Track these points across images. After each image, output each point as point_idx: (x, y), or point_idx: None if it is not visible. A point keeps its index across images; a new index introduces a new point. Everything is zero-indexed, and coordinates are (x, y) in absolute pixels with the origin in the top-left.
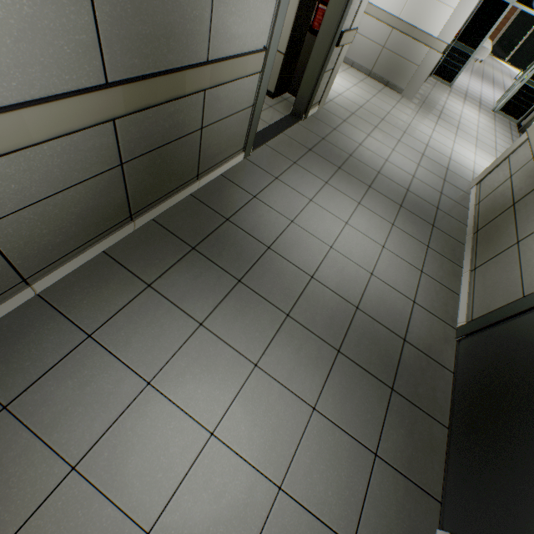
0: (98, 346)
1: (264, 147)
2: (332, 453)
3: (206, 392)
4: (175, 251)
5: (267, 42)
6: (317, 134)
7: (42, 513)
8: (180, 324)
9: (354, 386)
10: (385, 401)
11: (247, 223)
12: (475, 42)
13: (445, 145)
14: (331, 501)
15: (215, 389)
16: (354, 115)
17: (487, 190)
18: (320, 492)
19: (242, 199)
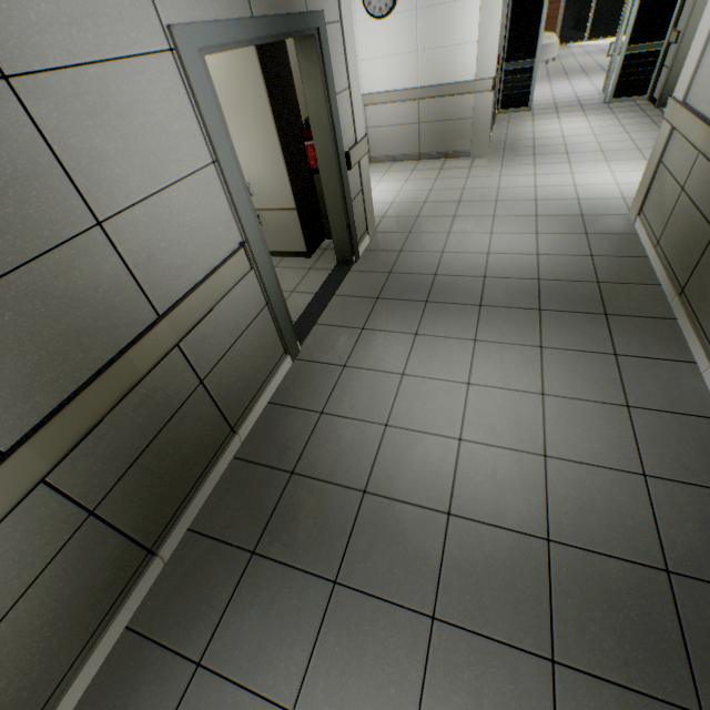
0: None
1: (315, 329)
2: None
3: None
4: (228, 572)
5: (241, 236)
6: (380, 271)
7: None
8: None
9: None
10: None
11: (321, 463)
12: (529, 51)
13: (562, 185)
14: None
15: None
16: (419, 218)
17: (659, 219)
18: None
19: (305, 427)
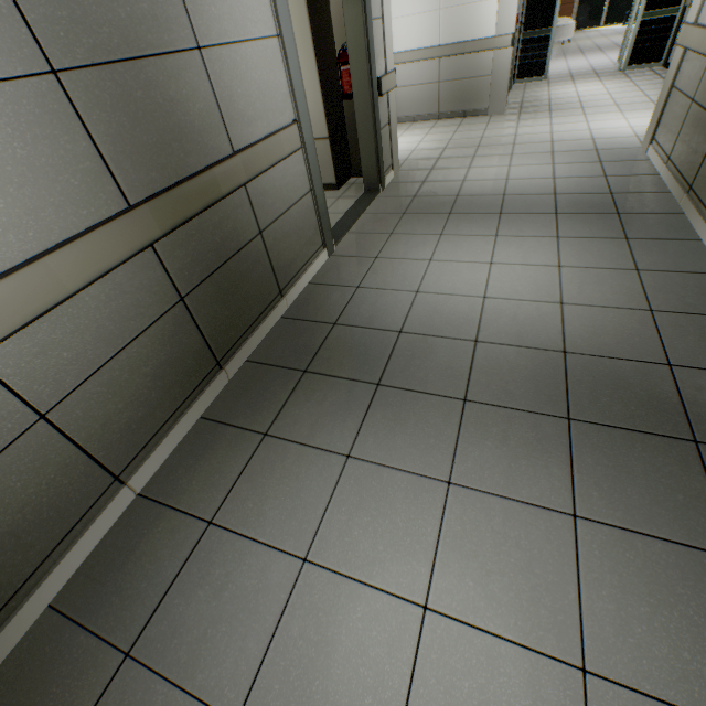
0: (223, 532)
1: (347, 236)
2: (648, 580)
3: (391, 546)
4: (284, 383)
5: (294, 115)
6: (405, 196)
7: None
8: (320, 466)
9: (624, 460)
10: (694, 465)
11: (360, 317)
12: (546, 20)
13: (577, 130)
14: (698, 671)
15: (402, 537)
16: (440, 159)
17: (670, 137)
18: (666, 658)
19: (344, 296)
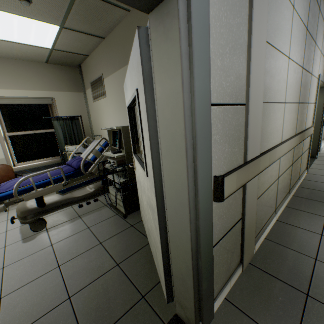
0: None
1: (310, 169)
2: None
3: None
4: (320, 205)
5: (311, 124)
6: None
7: None
8: None
9: None
10: None
11: None
12: None
13: None
14: None
15: None
16: None
17: None
18: None
19: None
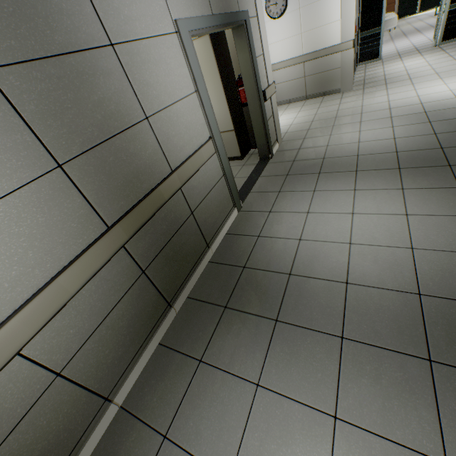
0: (173, 447)
1: (250, 195)
2: None
3: None
4: (212, 317)
5: (210, 134)
6: (287, 161)
7: None
8: (238, 392)
9: None
10: None
11: (261, 261)
12: (376, 22)
13: (408, 97)
14: None
15: None
16: (309, 130)
17: None
18: None
19: (249, 244)
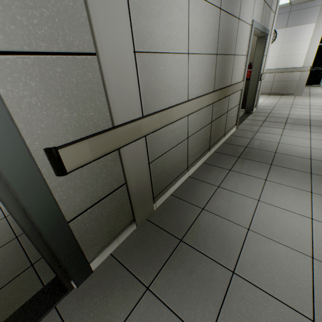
0: (224, 189)
1: (241, 124)
2: None
3: (292, 203)
4: (231, 159)
5: (242, 79)
6: (262, 116)
7: (247, 244)
8: (255, 180)
9: None
10: None
11: (256, 146)
12: None
13: None
14: None
15: (296, 201)
16: (275, 107)
17: None
18: None
19: (246, 140)
